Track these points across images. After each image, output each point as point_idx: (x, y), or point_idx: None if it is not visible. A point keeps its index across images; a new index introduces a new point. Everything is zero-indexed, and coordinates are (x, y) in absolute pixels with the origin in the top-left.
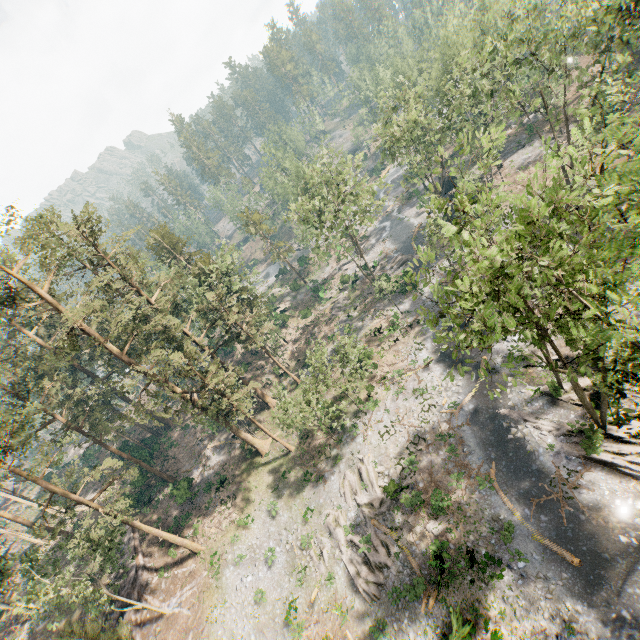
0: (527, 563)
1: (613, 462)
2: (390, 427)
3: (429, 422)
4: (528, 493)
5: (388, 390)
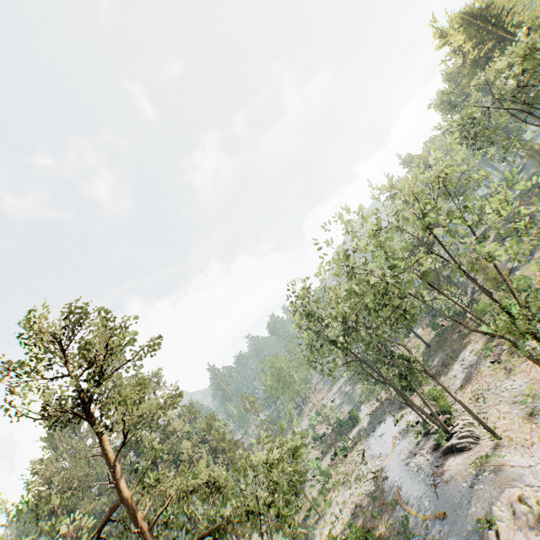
0: (420, 539)
1: (451, 443)
2: (339, 513)
3: (364, 492)
4: (418, 495)
5: (339, 490)
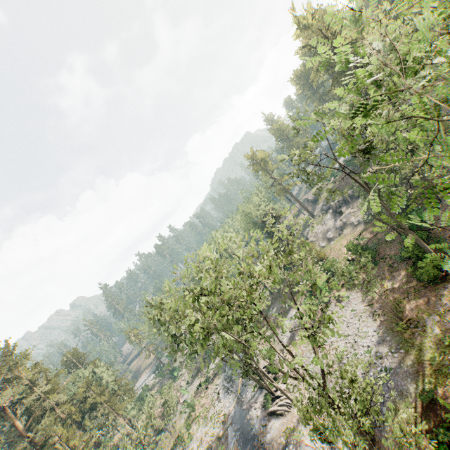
0: None
1: (273, 409)
2: (197, 449)
3: (215, 434)
4: None
5: (199, 423)
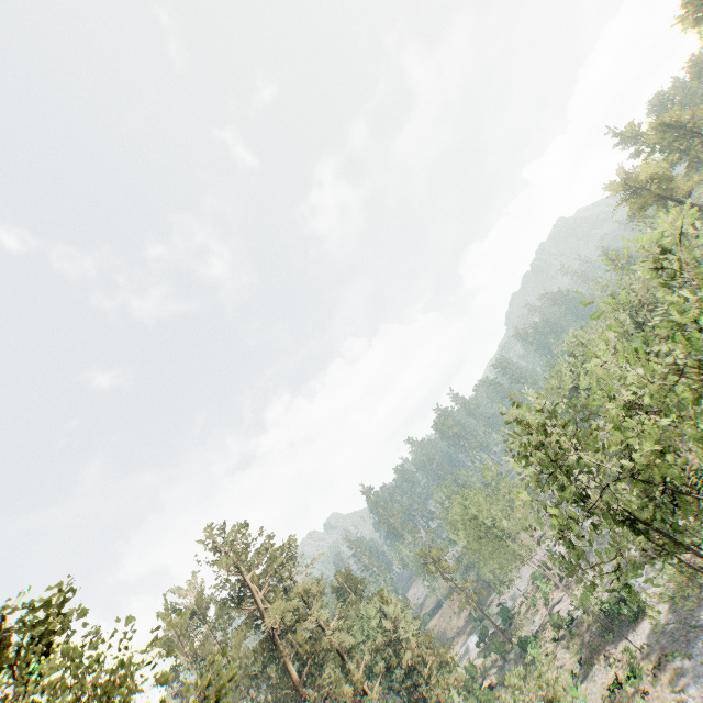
0: None
1: None
2: None
3: None
4: None
5: None
